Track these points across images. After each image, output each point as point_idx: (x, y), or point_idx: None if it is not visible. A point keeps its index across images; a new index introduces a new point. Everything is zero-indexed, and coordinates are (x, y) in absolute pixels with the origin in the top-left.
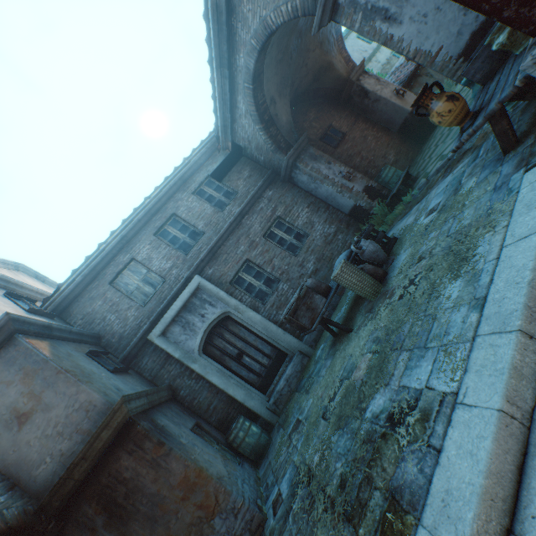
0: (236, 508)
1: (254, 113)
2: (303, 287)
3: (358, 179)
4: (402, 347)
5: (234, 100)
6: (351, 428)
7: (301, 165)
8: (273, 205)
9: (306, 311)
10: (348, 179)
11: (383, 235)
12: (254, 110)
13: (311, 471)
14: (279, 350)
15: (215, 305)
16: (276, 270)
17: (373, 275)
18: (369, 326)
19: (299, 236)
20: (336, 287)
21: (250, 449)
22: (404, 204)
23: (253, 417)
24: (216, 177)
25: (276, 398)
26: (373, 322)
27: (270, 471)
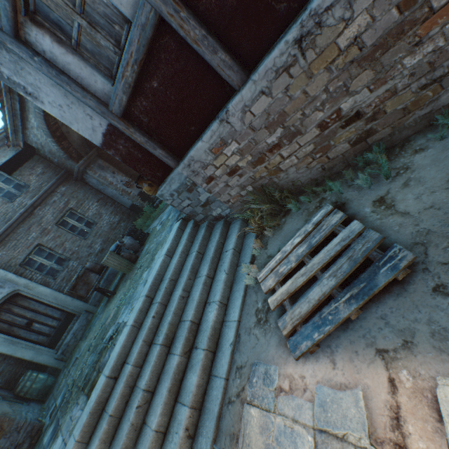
0: (20, 427)
1: (46, 130)
2: (82, 269)
3: (135, 186)
4: (125, 303)
5: (25, 115)
6: (97, 349)
7: (91, 172)
8: (66, 199)
9: (84, 285)
10: (128, 187)
11: (141, 232)
12: (46, 128)
13: (75, 381)
14: (68, 313)
15: (3, 285)
16: (68, 251)
17: (130, 259)
18: (122, 290)
19: (89, 224)
20: (107, 267)
21: (38, 392)
22: (161, 208)
23: (42, 369)
24: (5, 170)
25: (64, 349)
26: (124, 288)
27: (53, 398)
